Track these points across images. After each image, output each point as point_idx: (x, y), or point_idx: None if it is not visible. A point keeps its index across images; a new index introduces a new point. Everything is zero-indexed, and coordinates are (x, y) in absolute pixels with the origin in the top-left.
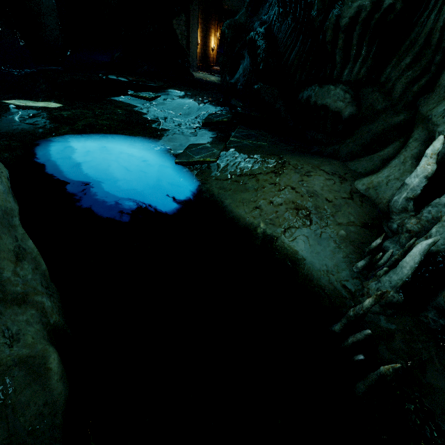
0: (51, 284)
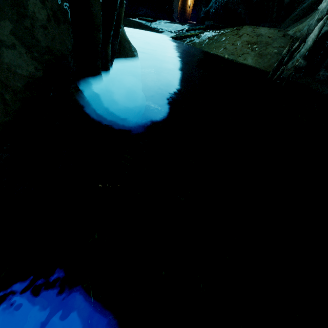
0: None
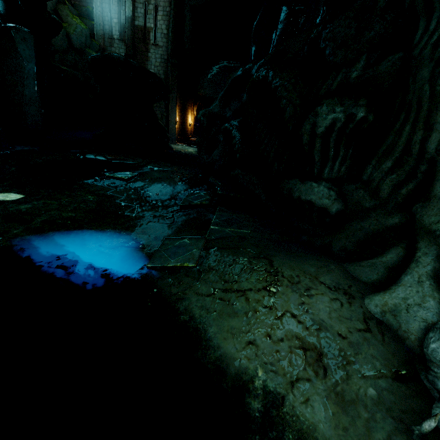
0: None
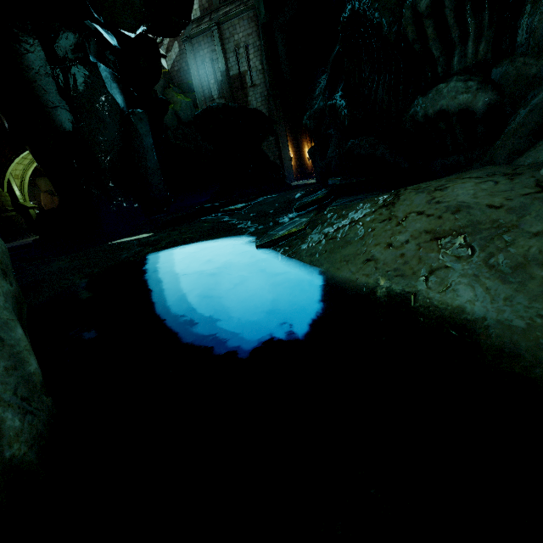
0: (42, 398)
